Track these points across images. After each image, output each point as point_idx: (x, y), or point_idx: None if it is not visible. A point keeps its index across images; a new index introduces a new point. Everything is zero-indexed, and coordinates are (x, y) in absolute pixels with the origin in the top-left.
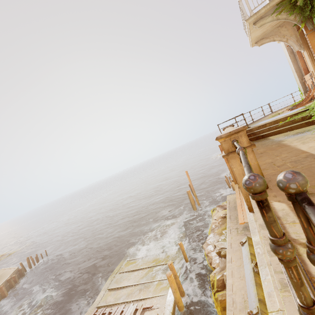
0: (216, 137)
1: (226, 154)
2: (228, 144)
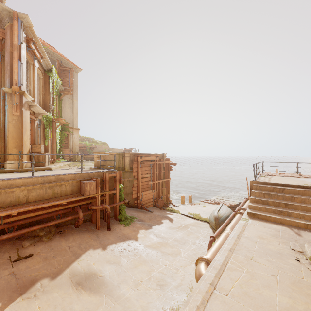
0: None
1: None
2: None
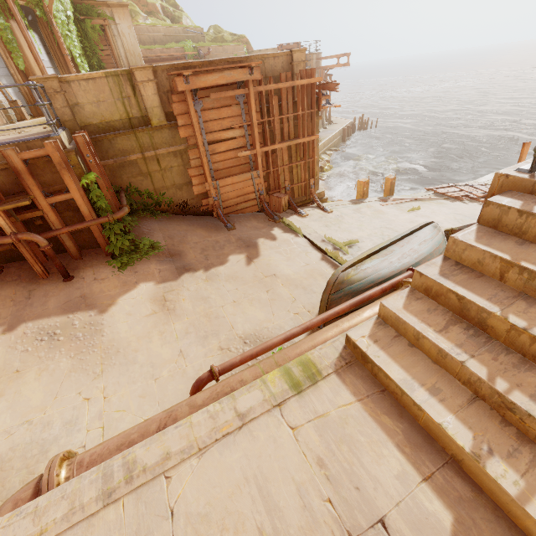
0: None
1: None
2: None
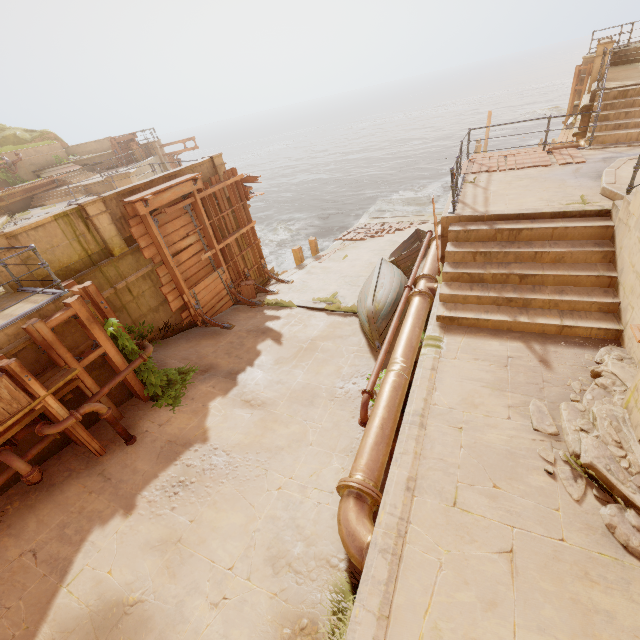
0: (598, 44)
1: (596, 56)
2: (600, 50)
